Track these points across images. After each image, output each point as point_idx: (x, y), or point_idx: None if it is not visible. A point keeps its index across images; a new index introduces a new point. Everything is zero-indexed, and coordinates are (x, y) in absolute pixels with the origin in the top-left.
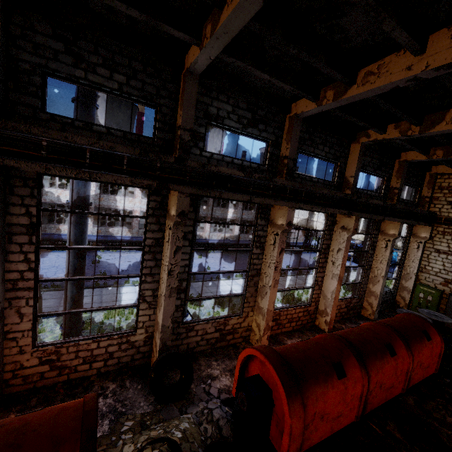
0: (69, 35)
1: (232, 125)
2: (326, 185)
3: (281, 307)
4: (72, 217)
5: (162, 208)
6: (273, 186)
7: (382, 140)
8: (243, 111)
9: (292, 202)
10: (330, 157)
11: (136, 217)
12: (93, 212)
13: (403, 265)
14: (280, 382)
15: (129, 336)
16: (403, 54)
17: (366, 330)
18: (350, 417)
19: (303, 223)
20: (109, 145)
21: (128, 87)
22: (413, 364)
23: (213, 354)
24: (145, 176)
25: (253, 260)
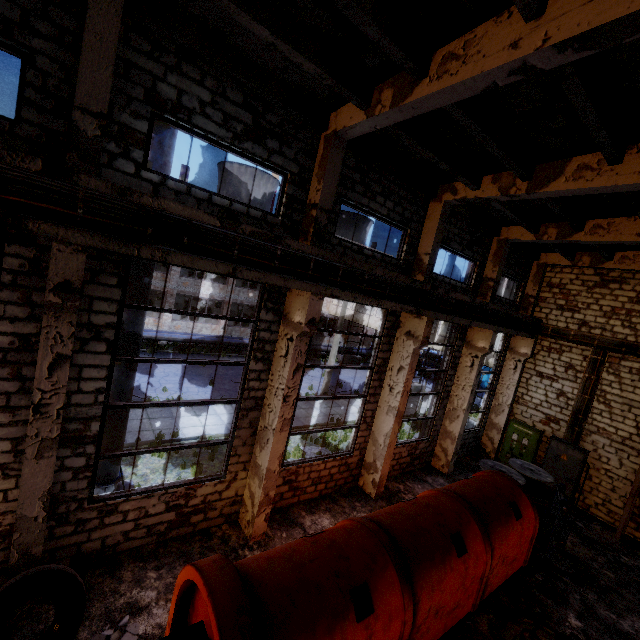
0: None
1: (210, 129)
2: (387, 263)
3: (301, 460)
4: None
5: (39, 273)
6: (283, 253)
7: (474, 199)
8: (235, 107)
9: (319, 285)
10: (395, 219)
11: None
12: None
13: (495, 392)
14: None
15: None
16: (507, 19)
17: (424, 509)
18: None
19: (368, 321)
20: None
21: None
22: (492, 563)
23: (157, 555)
24: None
25: (250, 381)
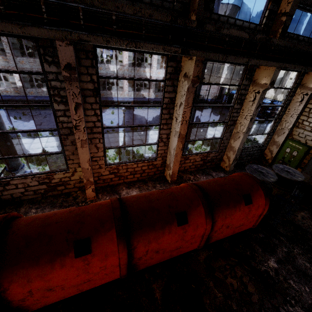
0: None
1: None
2: (157, 7)
3: (119, 162)
4: None
5: None
6: None
7: None
8: None
9: (62, 30)
10: None
11: None
12: None
13: (280, 120)
14: None
15: None
16: None
17: (165, 196)
18: (111, 277)
19: (210, 80)
20: None
21: None
22: (214, 228)
23: (40, 202)
24: None
25: (59, 117)
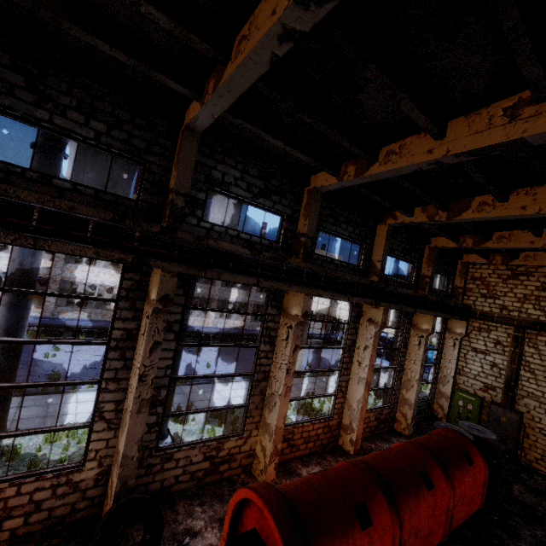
0: (34, 69)
1: (239, 193)
2: (350, 269)
3: (295, 422)
4: (7, 296)
5: (141, 289)
6: (287, 268)
7: (409, 223)
8: (254, 178)
9: (310, 288)
10: (354, 238)
11: (102, 299)
12: (38, 291)
13: (439, 365)
14: (281, 542)
15: (72, 473)
16: (424, 137)
17: (397, 454)
18: None
19: (328, 311)
20: (69, 204)
21: (108, 137)
22: (454, 499)
23: (198, 495)
24: (118, 247)
25: (261, 359)
